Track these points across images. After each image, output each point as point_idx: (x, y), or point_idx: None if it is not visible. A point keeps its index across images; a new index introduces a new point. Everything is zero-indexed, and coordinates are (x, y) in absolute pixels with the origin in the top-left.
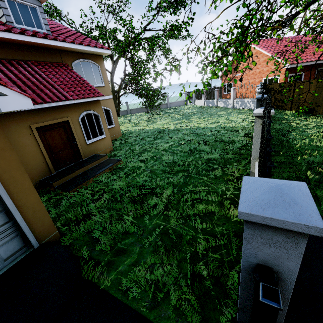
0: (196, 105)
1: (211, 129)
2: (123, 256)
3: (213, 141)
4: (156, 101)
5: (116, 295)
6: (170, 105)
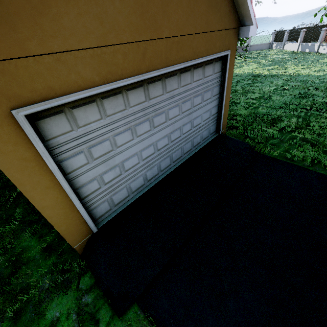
0: (285, 50)
1: (317, 77)
2: (275, 147)
3: (324, 88)
4: (245, 41)
5: (282, 160)
6: (250, 49)
